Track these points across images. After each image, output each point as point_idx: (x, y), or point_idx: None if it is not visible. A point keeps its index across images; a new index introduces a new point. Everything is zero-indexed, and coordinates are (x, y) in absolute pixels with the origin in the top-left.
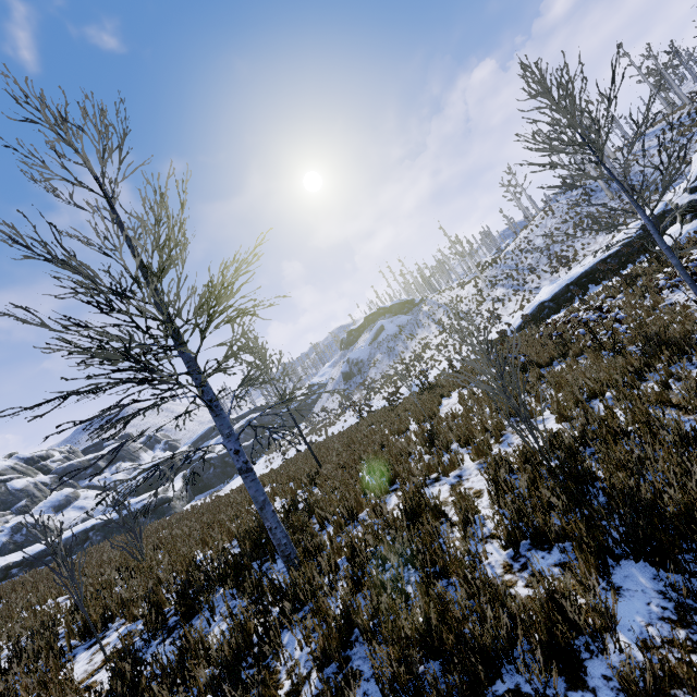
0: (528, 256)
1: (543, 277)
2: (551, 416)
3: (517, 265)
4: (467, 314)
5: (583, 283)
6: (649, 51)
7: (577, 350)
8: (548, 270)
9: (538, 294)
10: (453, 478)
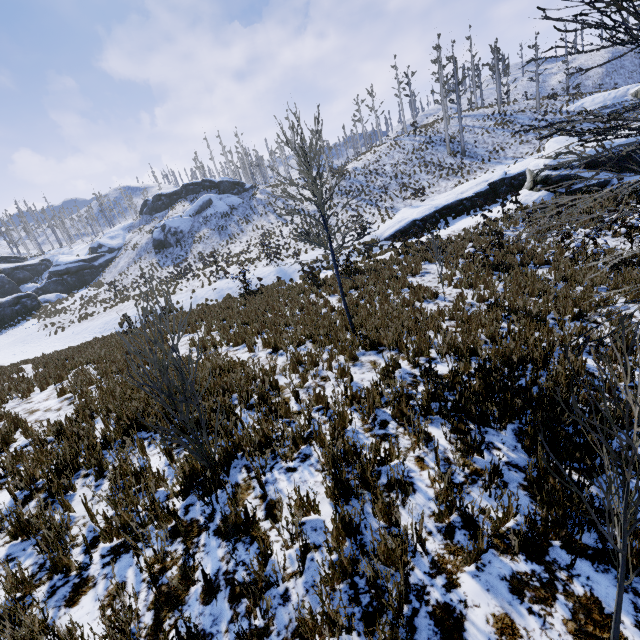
0: (378, 178)
1: (396, 200)
2: (627, 305)
3: (368, 183)
4: (316, 213)
5: (443, 214)
6: (495, 46)
7: (544, 260)
8: (399, 196)
9: (400, 213)
10: (634, 347)
